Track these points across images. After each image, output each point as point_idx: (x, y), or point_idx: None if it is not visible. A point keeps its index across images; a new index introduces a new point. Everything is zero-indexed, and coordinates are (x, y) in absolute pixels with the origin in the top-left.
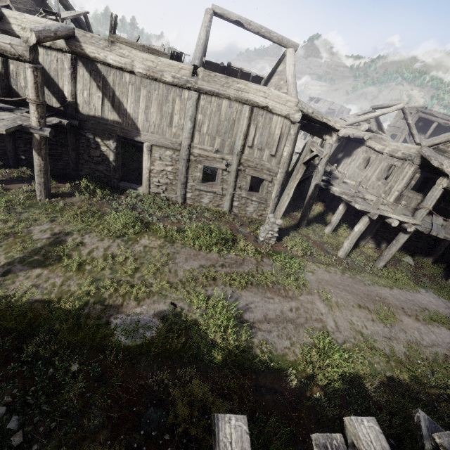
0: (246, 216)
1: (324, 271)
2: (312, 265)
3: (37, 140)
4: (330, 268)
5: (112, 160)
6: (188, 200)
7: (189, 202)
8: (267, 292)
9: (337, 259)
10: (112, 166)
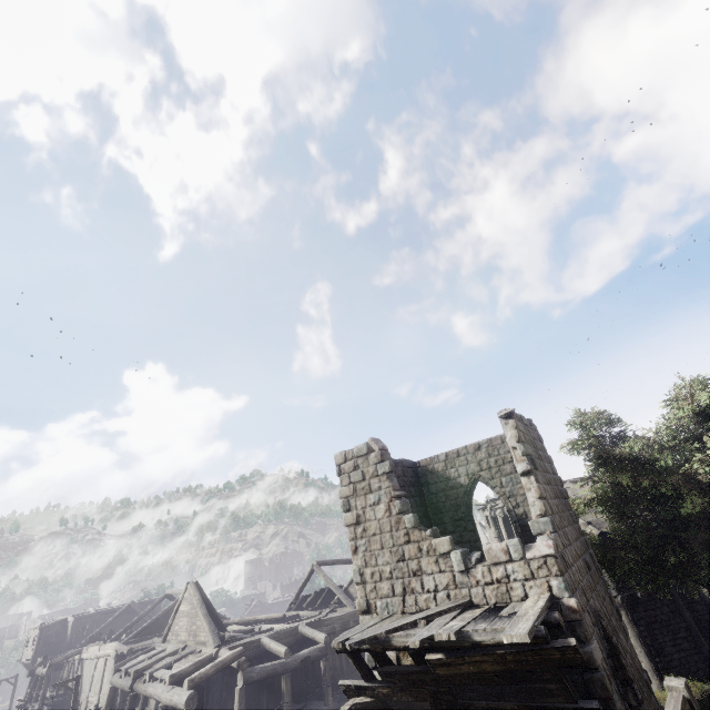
0: None
1: None
2: None
3: None
4: None
5: None
6: None
7: None
8: None
9: None
10: None
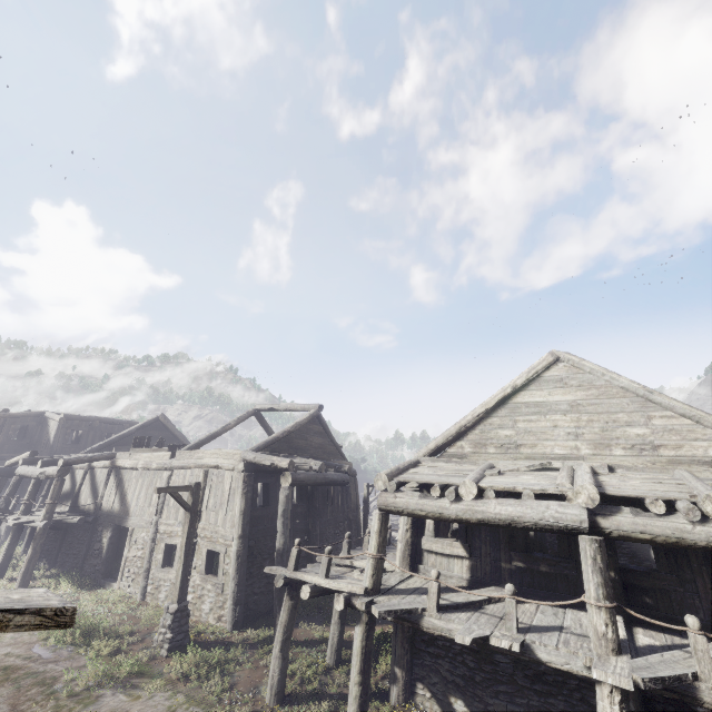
0: (201, 621)
1: (161, 704)
2: (162, 692)
3: (37, 532)
4: (192, 706)
5: (105, 551)
6: (148, 597)
7: (149, 600)
8: (8, 696)
9: (248, 703)
10: (103, 558)
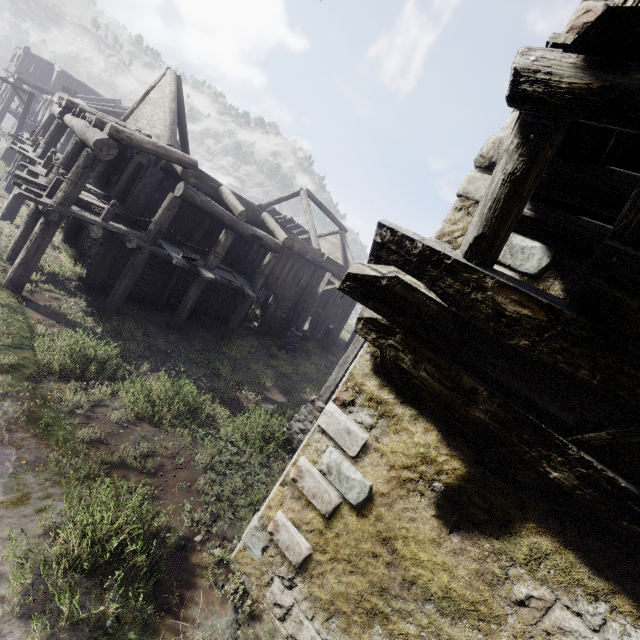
0: None
1: None
2: None
3: None
4: None
5: None
6: None
7: None
8: None
9: None
10: None
